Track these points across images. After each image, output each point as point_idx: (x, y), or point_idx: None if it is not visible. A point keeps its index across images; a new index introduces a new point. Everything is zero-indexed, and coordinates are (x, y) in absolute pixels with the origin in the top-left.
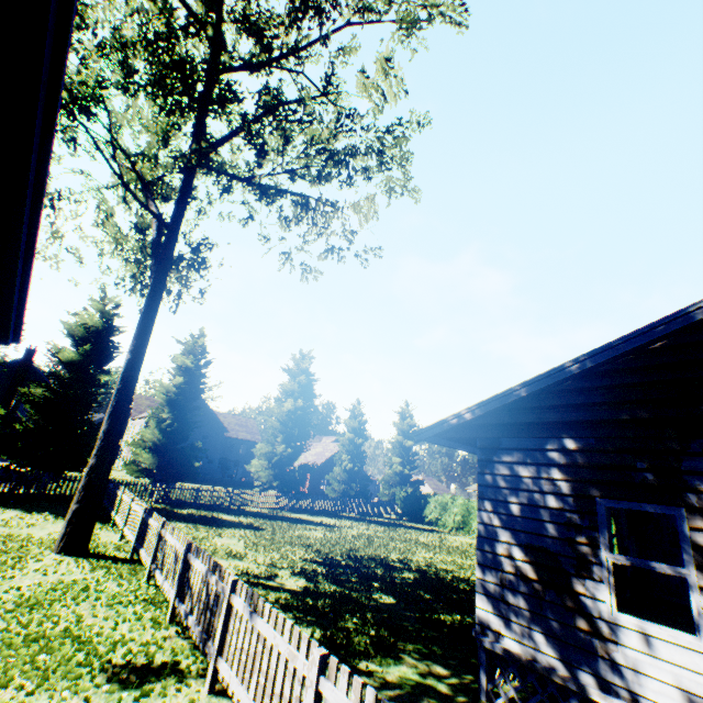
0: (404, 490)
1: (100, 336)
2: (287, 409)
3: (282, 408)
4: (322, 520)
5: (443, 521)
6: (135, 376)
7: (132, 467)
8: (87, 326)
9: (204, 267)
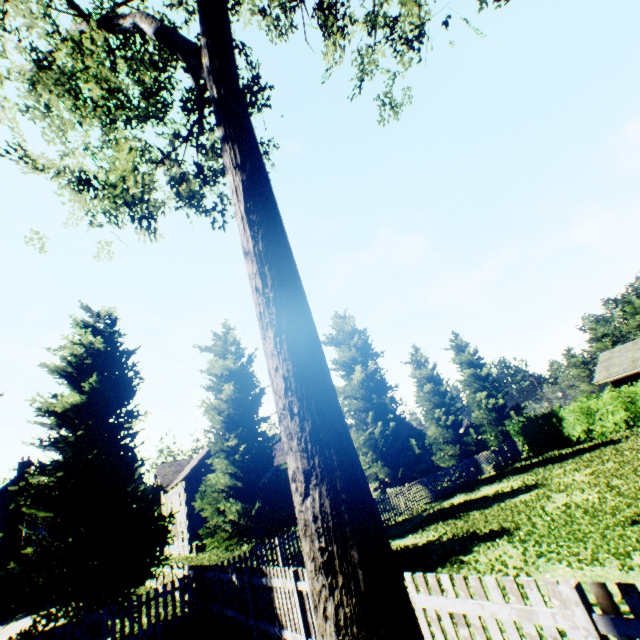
0: (518, 420)
1: (105, 363)
2: (357, 381)
3: (352, 381)
4: (500, 488)
5: (599, 429)
6: (277, 219)
7: (220, 536)
8: (81, 356)
9: (259, 88)
